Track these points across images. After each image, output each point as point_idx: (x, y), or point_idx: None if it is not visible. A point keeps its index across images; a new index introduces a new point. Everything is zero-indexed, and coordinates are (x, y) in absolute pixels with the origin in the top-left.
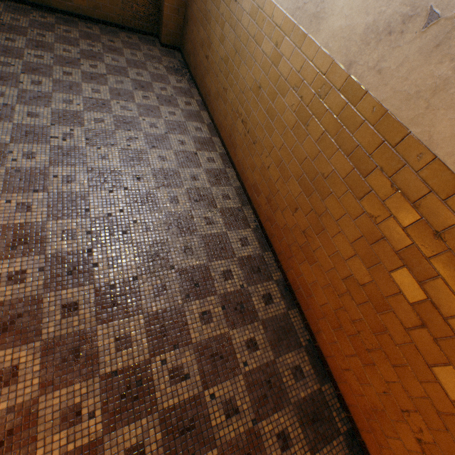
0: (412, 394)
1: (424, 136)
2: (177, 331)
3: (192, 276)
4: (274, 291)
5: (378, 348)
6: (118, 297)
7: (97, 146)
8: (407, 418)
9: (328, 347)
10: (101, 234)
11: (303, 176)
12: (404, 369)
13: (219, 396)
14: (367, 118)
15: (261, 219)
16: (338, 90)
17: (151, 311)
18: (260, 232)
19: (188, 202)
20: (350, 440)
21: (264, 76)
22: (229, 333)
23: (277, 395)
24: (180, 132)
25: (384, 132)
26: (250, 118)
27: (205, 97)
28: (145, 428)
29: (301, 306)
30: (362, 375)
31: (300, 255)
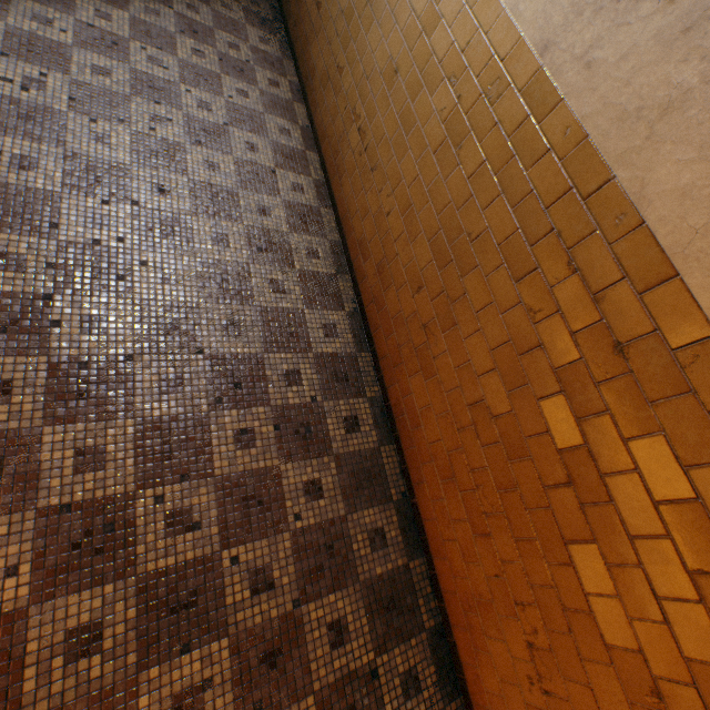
0: (534, 580)
1: (634, 186)
2: (191, 454)
3: (232, 370)
4: (364, 413)
5: (500, 512)
6: (92, 385)
7: (90, 117)
8: (520, 613)
9: (430, 506)
10: (75, 273)
11: (440, 235)
12: (531, 545)
13: (246, 561)
14: (554, 145)
15: (364, 299)
16: (519, 91)
17: (150, 416)
18: (359, 320)
19: (246, 250)
20: (437, 639)
21: (407, 52)
22: (279, 468)
23: (340, 568)
24: (252, 129)
25: (575, 172)
26: (373, 125)
27: (306, 78)
28: (109, 599)
29: (401, 441)
30: (470, 549)
31: (413, 363)
